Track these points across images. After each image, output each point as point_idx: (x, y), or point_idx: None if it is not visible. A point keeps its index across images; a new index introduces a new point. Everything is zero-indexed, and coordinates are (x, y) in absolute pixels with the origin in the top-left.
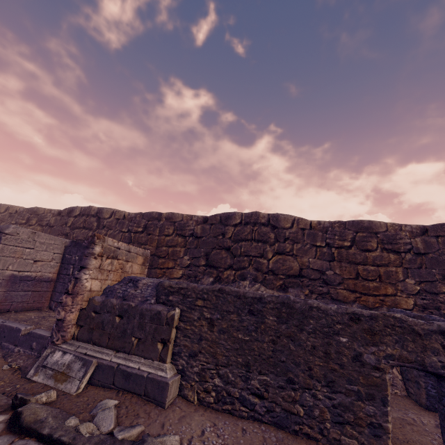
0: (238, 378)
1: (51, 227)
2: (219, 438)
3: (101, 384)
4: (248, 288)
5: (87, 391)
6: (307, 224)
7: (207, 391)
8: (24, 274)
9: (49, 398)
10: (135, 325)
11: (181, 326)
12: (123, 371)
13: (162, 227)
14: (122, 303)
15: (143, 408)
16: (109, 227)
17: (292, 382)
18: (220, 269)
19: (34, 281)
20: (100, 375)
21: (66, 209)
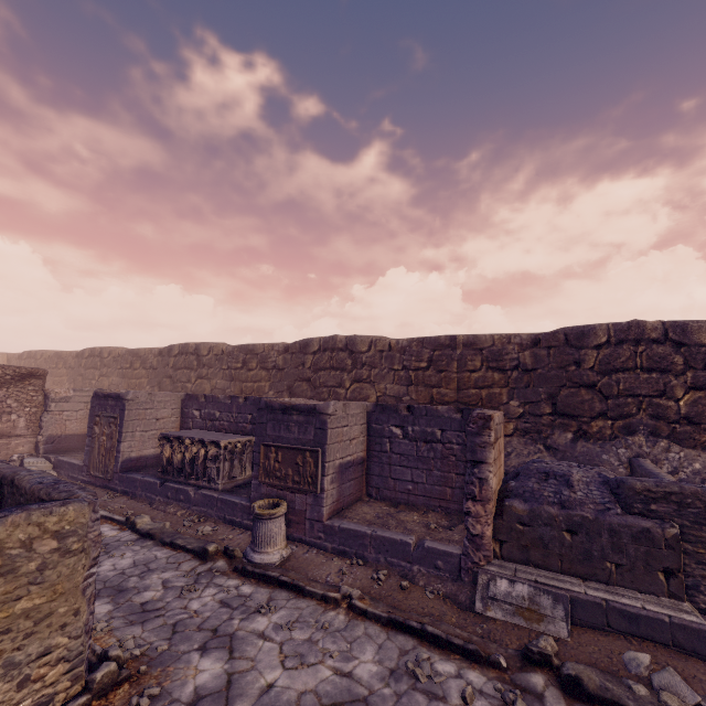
0: None
1: (280, 370)
2: None
3: (586, 624)
4: (648, 449)
5: (576, 634)
6: None
7: None
8: (346, 460)
9: (551, 647)
10: (606, 545)
11: (686, 548)
12: (621, 611)
13: (461, 358)
14: (568, 514)
15: (690, 665)
16: (372, 365)
17: None
18: (582, 419)
19: (353, 466)
20: (580, 613)
21: (296, 343)
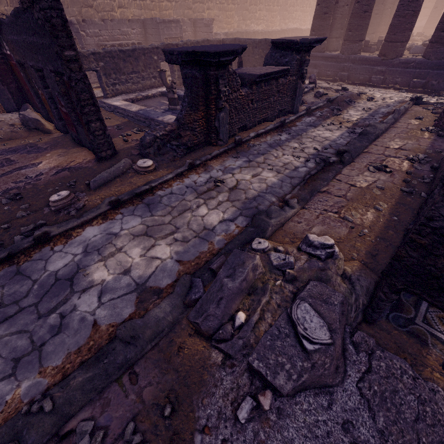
0: None
1: None
2: None
3: None
4: None
5: None
6: None
7: None
8: None
9: None
10: None
11: None
12: None
13: None
14: None
15: None
16: None
17: None
18: None
19: None
20: None
21: None
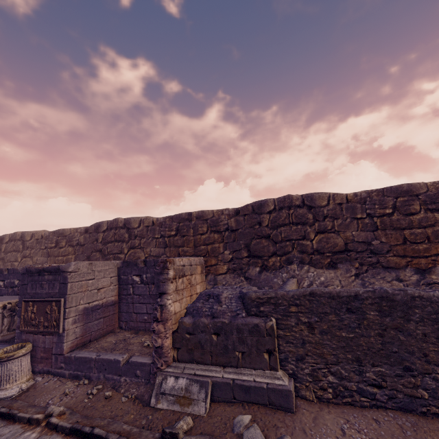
0: (352, 373)
1: (82, 245)
2: (361, 434)
3: (222, 399)
4: (298, 272)
5: (213, 409)
6: (343, 199)
7: (323, 389)
8: (93, 305)
9: (187, 424)
10: (235, 340)
11: (280, 334)
12: (240, 386)
13: (195, 226)
14: (215, 321)
15: (275, 417)
16: (141, 236)
17: (409, 370)
18: (264, 258)
19: (102, 308)
20: (218, 392)
21: (92, 226)
